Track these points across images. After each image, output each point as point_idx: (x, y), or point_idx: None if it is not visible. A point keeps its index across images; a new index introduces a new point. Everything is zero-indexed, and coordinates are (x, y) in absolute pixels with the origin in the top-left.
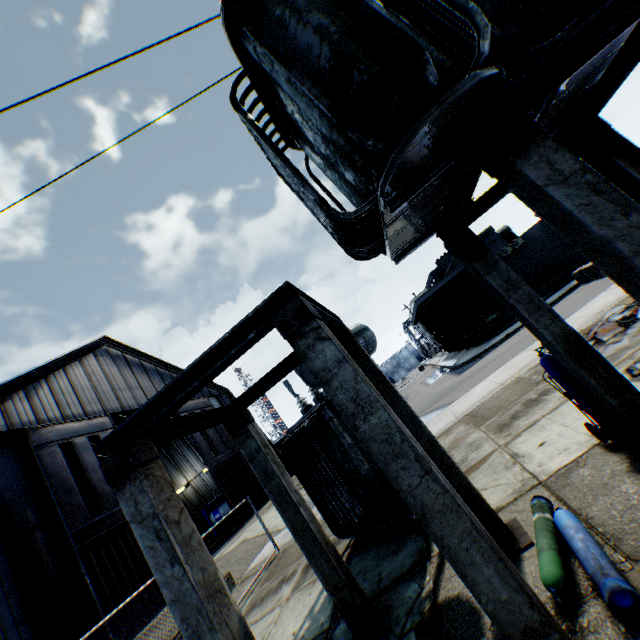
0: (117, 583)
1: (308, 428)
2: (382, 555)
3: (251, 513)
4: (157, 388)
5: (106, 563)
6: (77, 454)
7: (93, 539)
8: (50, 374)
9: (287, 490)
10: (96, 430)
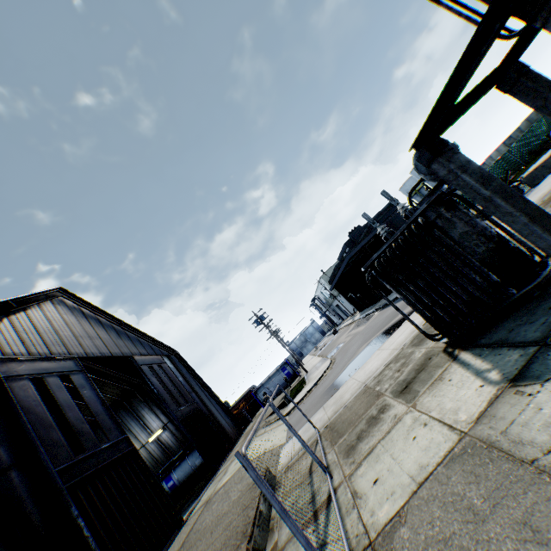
0: (113, 527)
1: (424, 221)
2: (527, 311)
3: (219, 462)
4: (115, 341)
5: (98, 505)
6: (50, 391)
7: (80, 479)
8: (11, 312)
9: (510, 187)
10: (65, 370)
